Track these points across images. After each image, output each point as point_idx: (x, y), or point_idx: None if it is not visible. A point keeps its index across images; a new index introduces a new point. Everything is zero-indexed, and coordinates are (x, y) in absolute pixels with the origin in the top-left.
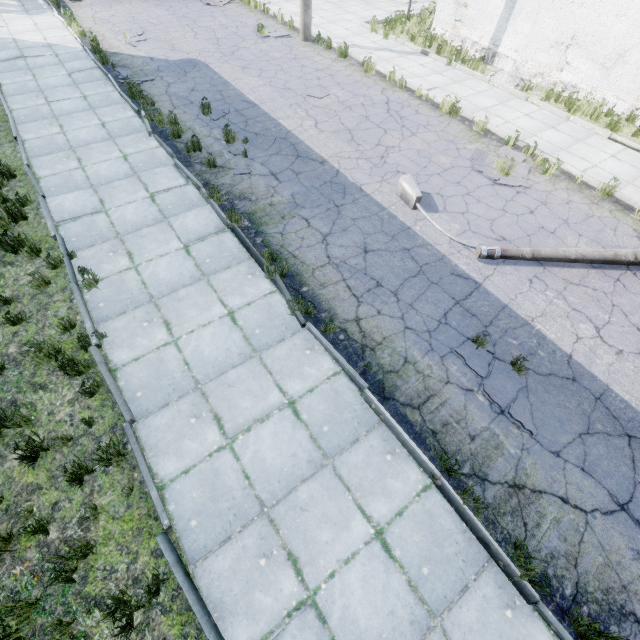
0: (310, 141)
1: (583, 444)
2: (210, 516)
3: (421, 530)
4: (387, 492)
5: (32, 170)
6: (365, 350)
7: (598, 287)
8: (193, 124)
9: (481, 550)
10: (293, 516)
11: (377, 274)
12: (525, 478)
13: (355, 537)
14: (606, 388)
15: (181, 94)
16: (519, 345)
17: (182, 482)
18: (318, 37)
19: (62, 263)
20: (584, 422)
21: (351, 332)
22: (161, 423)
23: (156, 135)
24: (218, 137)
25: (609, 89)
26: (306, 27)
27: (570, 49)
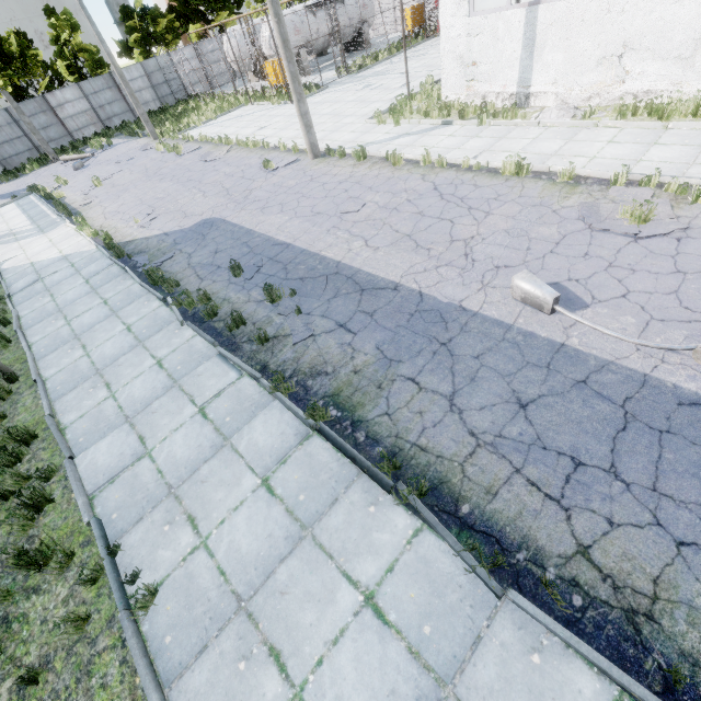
0: (368, 266)
1: None
2: None
3: None
4: None
5: (56, 419)
6: (637, 623)
7: None
8: (227, 292)
9: None
10: None
11: (563, 443)
12: None
13: None
14: None
15: (205, 261)
16: None
17: None
18: (328, 150)
19: (103, 568)
20: None
21: (588, 584)
22: None
23: (189, 322)
24: (259, 299)
25: (699, 78)
26: (313, 146)
27: (625, 57)
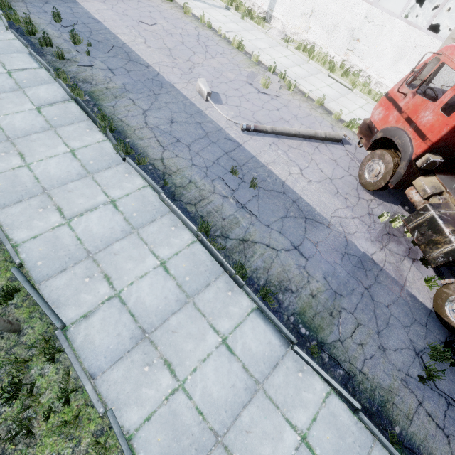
0: (140, 52)
1: (282, 221)
2: (52, 259)
3: (188, 261)
4: (170, 244)
5: None
6: (165, 175)
7: (306, 150)
8: (46, 27)
9: (220, 268)
10: (109, 257)
11: (178, 135)
12: (249, 237)
13: (148, 266)
14: (299, 197)
15: (36, 4)
16: (258, 176)
17: (31, 243)
18: None
19: None
20: (285, 212)
21: (157, 165)
22: (16, 211)
23: (13, 30)
24: (67, 39)
25: (331, 47)
26: None
27: (311, 18)
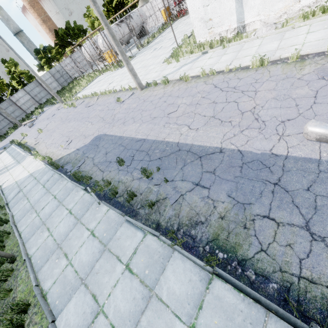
0: (196, 141)
1: None
2: None
3: None
4: None
5: (40, 286)
6: None
7: None
8: (119, 177)
9: None
10: None
11: None
12: None
13: None
14: None
15: (102, 160)
16: None
17: None
18: (147, 84)
19: None
20: None
21: None
22: None
23: (103, 201)
24: (139, 177)
25: None
26: (139, 84)
27: None
